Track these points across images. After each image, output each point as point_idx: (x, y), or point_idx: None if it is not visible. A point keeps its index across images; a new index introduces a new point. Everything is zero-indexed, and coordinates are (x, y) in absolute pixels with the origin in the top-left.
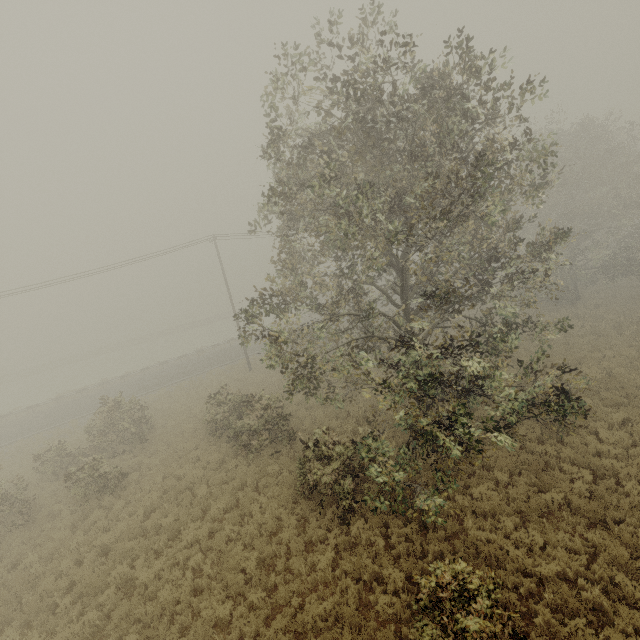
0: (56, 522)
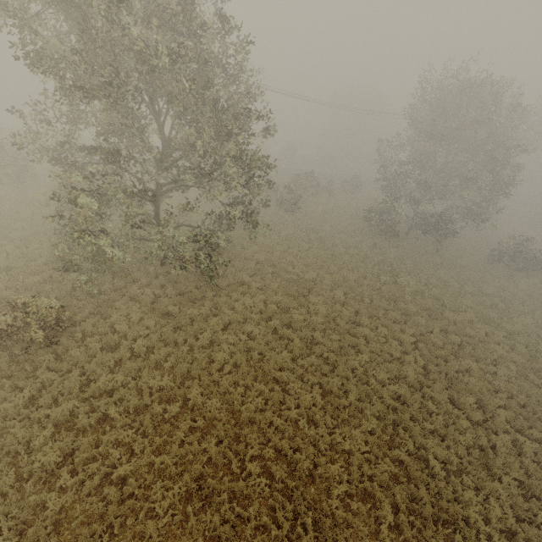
0: None
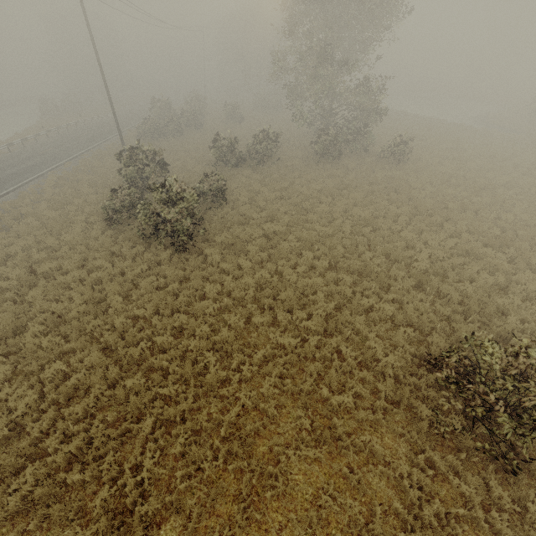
0: (218, 214)
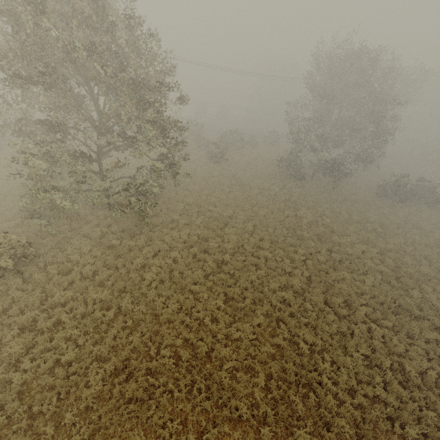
0: None
